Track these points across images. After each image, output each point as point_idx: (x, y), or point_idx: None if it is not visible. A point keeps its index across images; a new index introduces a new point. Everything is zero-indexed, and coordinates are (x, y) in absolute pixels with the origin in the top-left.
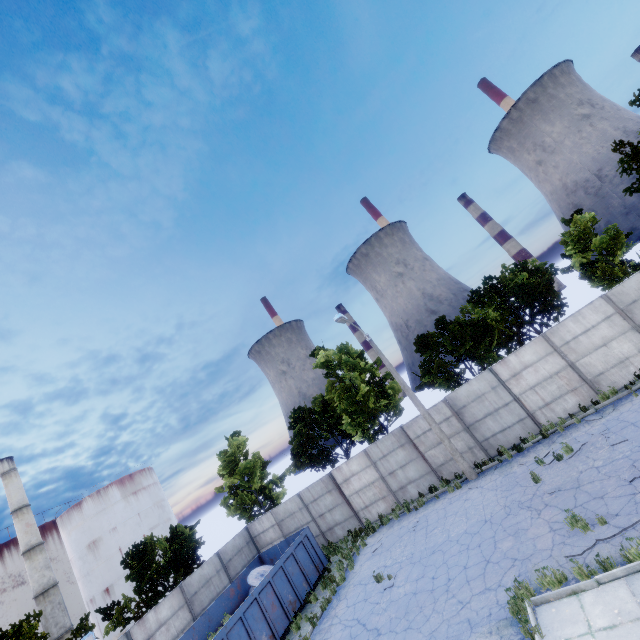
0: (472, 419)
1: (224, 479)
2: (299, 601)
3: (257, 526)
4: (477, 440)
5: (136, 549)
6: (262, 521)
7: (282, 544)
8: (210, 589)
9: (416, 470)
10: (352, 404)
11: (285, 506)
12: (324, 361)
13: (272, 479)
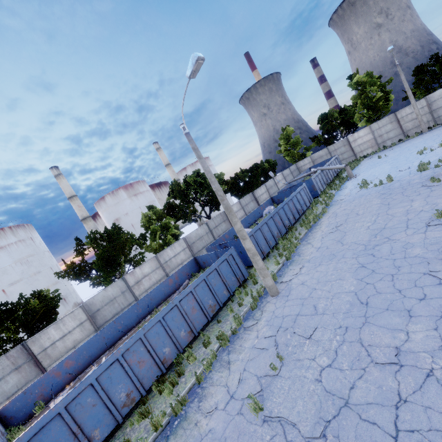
0: (436, 107)
1: (282, 146)
2: (337, 172)
3: (301, 163)
4: (434, 117)
5: (256, 165)
6: (304, 161)
7: (322, 162)
8: (289, 177)
9: (394, 133)
10: (371, 102)
11: (318, 153)
12: (356, 82)
13: (306, 147)
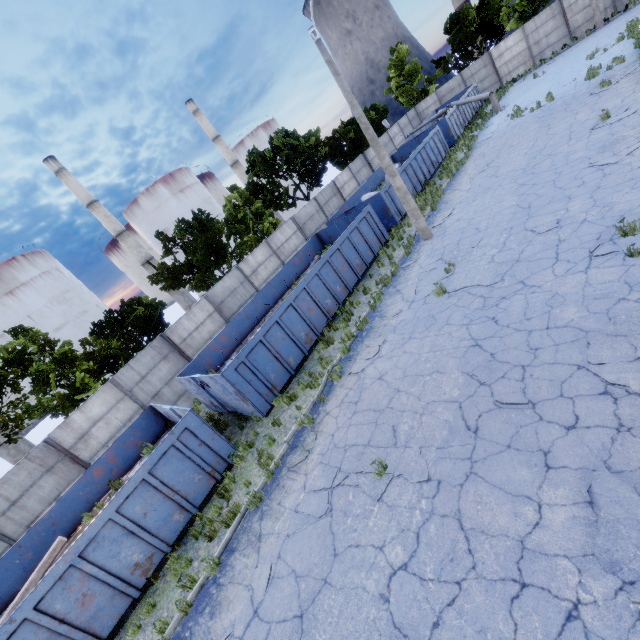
0: None
1: (393, 81)
2: (477, 109)
3: (422, 105)
4: (614, 0)
5: None
6: (427, 101)
7: (454, 98)
8: (407, 130)
9: (557, 36)
10: None
11: (448, 85)
12: None
13: (429, 77)
